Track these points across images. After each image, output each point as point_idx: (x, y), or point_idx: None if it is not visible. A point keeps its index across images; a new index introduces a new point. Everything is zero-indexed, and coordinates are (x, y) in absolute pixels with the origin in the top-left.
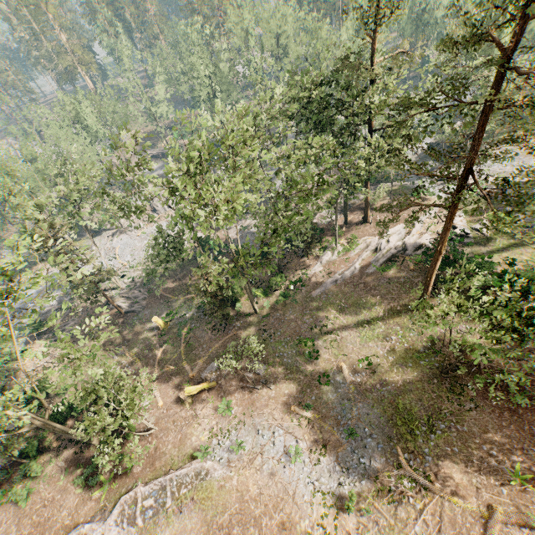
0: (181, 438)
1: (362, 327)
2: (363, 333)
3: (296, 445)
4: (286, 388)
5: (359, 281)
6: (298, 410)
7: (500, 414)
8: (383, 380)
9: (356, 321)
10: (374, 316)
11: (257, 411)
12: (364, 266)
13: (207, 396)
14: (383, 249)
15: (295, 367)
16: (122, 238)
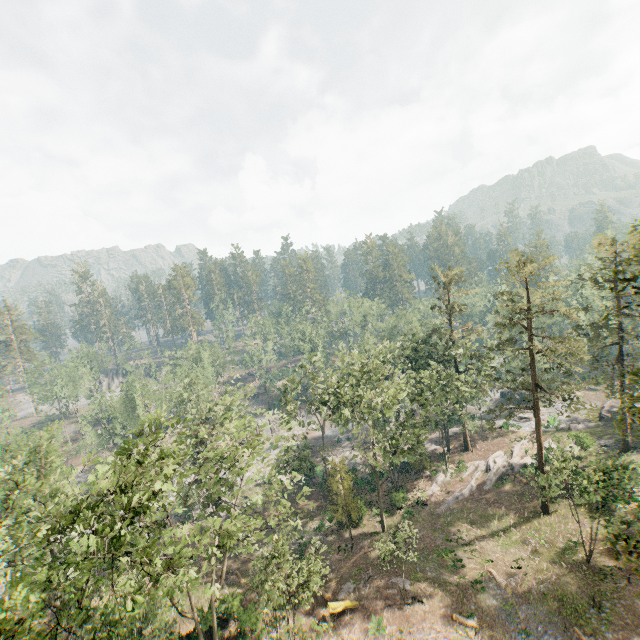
0: None
1: (498, 536)
2: (501, 542)
3: None
4: (439, 600)
5: (479, 496)
6: (461, 619)
7: None
8: (537, 579)
9: (490, 531)
10: (506, 525)
11: (414, 626)
12: (480, 484)
13: (351, 618)
14: (492, 469)
15: (442, 579)
16: None
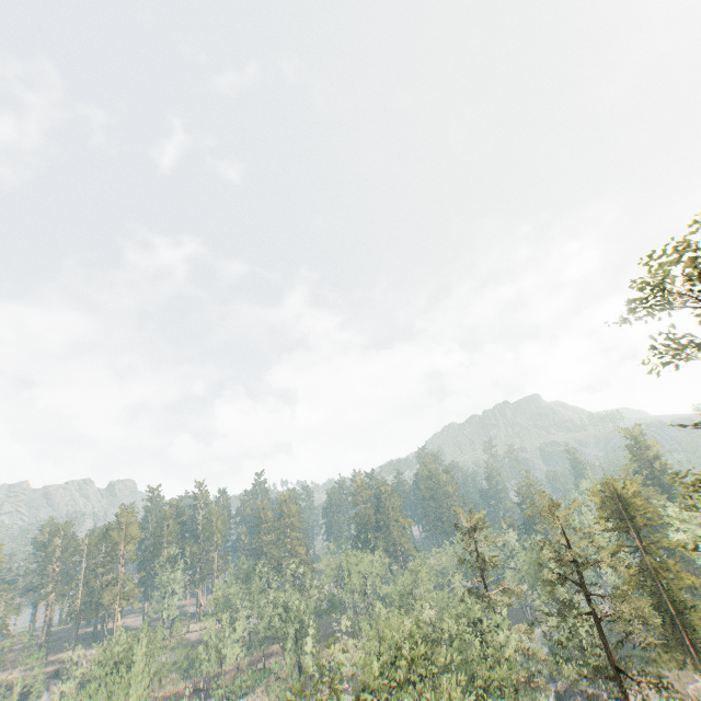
0: None
1: None
2: None
3: None
4: None
5: None
6: None
7: None
8: None
9: None
10: None
11: None
12: None
13: None
14: None
15: None
16: None
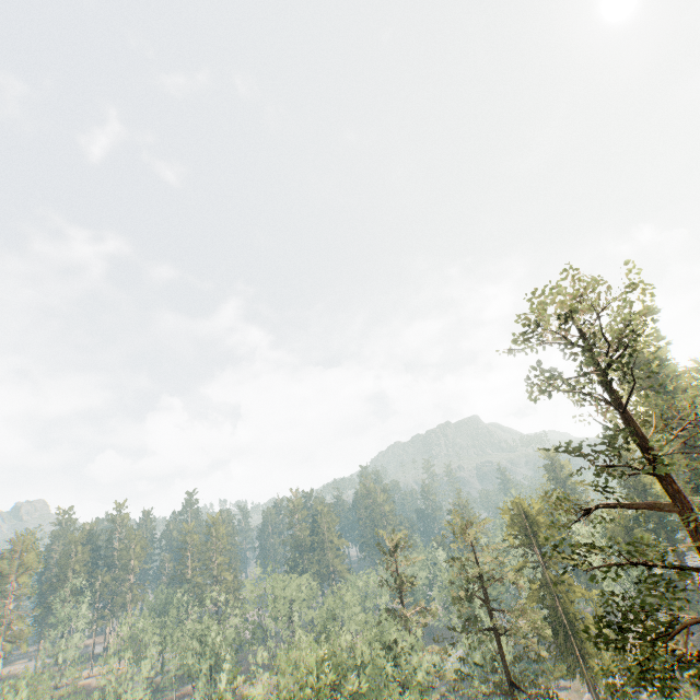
0: None
1: None
2: None
3: None
4: None
5: None
6: None
7: None
8: None
9: None
10: None
11: None
12: None
13: None
14: None
15: None
16: None
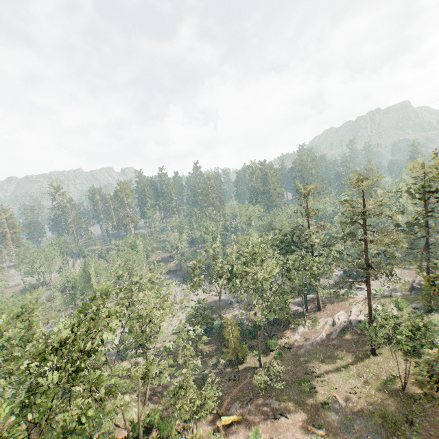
0: None
1: (340, 371)
2: (342, 375)
3: None
4: (299, 416)
5: (327, 343)
6: (314, 429)
7: None
8: (367, 401)
9: (335, 367)
10: (346, 363)
11: (281, 434)
12: (328, 334)
13: (237, 428)
14: (337, 323)
15: (301, 401)
16: None
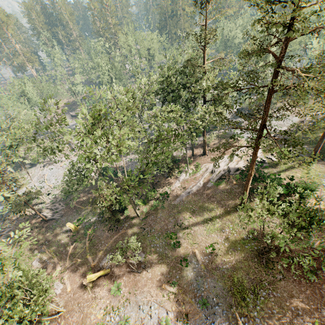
0: (83, 317)
1: (207, 223)
2: (207, 227)
3: (166, 316)
4: (159, 270)
5: (203, 192)
6: (167, 287)
7: (299, 282)
8: (222, 261)
9: (203, 219)
10: (214, 215)
11: (138, 290)
12: (206, 182)
13: (103, 281)
14: (216, 171)
15: (164, 254)
16: (50, 168)
